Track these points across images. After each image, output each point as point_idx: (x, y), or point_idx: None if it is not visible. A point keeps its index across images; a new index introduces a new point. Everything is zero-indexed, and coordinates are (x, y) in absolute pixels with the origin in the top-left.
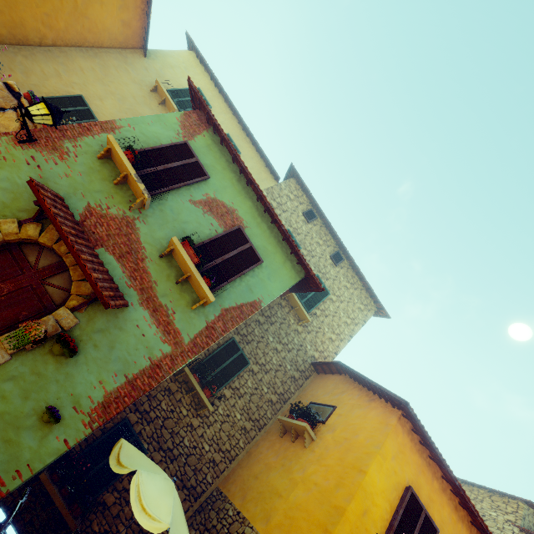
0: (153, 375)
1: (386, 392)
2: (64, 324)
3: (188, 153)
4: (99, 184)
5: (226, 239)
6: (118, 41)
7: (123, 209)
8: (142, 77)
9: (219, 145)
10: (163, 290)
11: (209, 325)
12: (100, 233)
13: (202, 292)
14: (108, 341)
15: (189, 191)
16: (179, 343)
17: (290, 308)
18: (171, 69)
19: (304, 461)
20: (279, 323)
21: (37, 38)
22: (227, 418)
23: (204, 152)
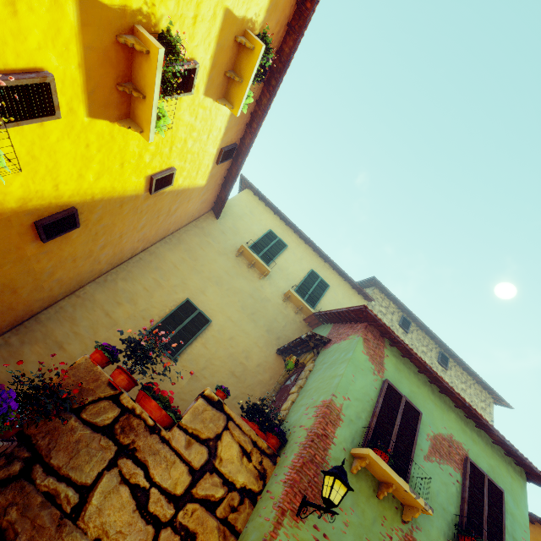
0: None
1: None
2: None
3: (395, 396)
4: (369, 509)
5: (471, 488)
6: (194, 215)
7: (398, 525)
8: (223, 243)
9: (400, 358)
10: None
11: None
12: None
13: None
14: None
15: (417, 444)
16: None
17: None
18: (241, 220)
19: None
20: None
21: (130, 253)
22: None
23: (397, 378)
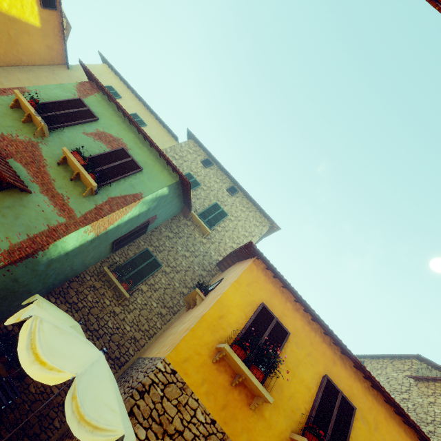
0: (50, 236)
1: (244, 246)
2: None
3: (81, 105)
4: (11, 123)
5: (112, 155)
6: (47, 60)
7: (30, 137)
8: (66, 81)
9: (107, 101)
10: (60, 185)
11: (97, 207)
12: (10, 150)
13: (88, 182)
14: (14, 214)
15: (83, 127)
16: (73, 217)
17: (195, 226)
18: None
19: (193, 312)
20: (186, 237)
21: None
22: (145, 306)
23: (95, 105)
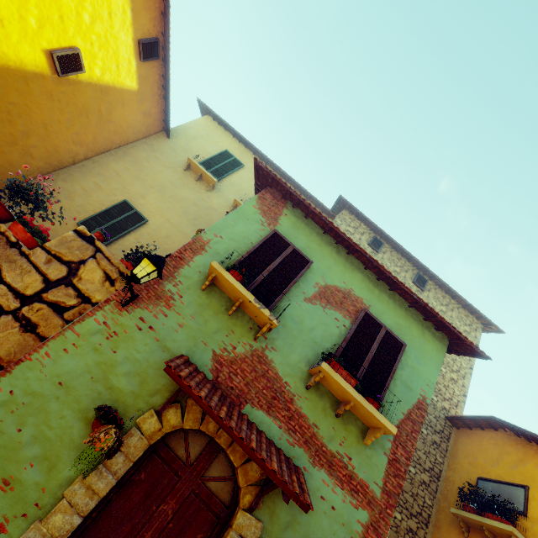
0: None
1: None
2: (250, 537)
3: (282, 244)
4: (214, 322)
5: (359, 333)
6: (141, 132)
7: (248, 341)
8: (172, 159)
9: (303, 219)
10: (327, 432)
11: (390, 458)
12: (238, 385)
13: (374, 422)
14: (301, 537)
15: (299, 288)
16: (372, 500)
17: None
18: (195, 141)
19: None
20: None
21: (71, 158)
22: None
23: (293, 234)
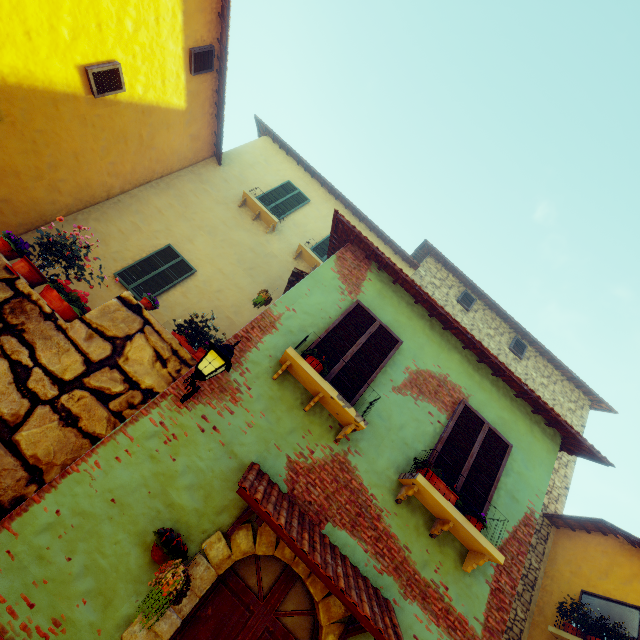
0: None
1: None
2: None
3: (366, 318)
4: (288, 419)
5: (457, 431)
6: (188, 158)
7: (328, 443)
8: (224, 192)
9: (390, 285)
10: (420, 556)
11: (492, 588)
12: (317, 498)
13: (477, 547)
14: None
15: (387, 374)
16: (472, 639)
17: None
18: (251, 169)
19: None
20: None
21: (104, 192)
22: None
23: (378, 304)
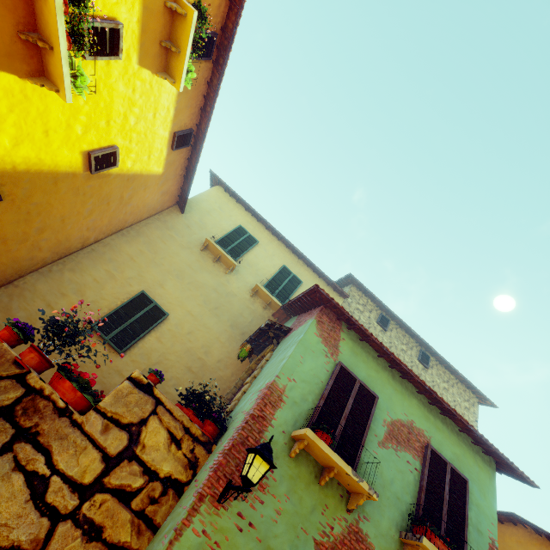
0: None
1: None
2: None
3: (349, 379)
4: (308, 497)
5: (431, 476)
6: (155, 208)
7: (342, 515)
8: (187, 237)
9: (358, 342)
10: None
11: None
12: None
13: None
14: None
15: (371, 430)
16: None
17: None
18: (208, 215)
19: None
20: None
21: (80, 243)
22: None
23: (353, 362)
